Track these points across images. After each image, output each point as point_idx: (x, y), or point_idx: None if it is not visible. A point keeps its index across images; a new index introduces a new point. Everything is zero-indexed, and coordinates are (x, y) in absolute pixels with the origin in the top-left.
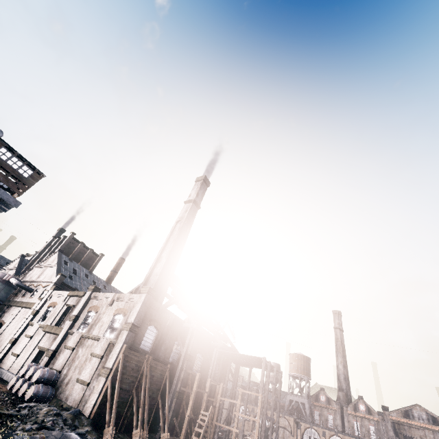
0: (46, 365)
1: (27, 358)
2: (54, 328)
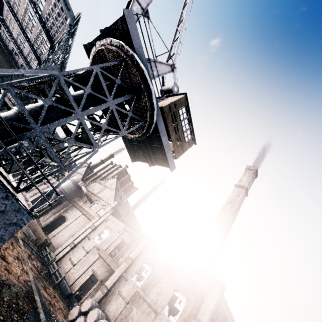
0: (99, 301)
1: (81, 274)
2: (109, 259)
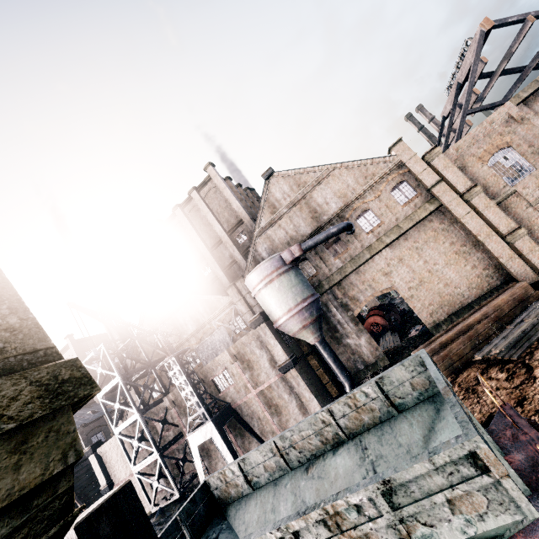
0: None
1: None
2: None
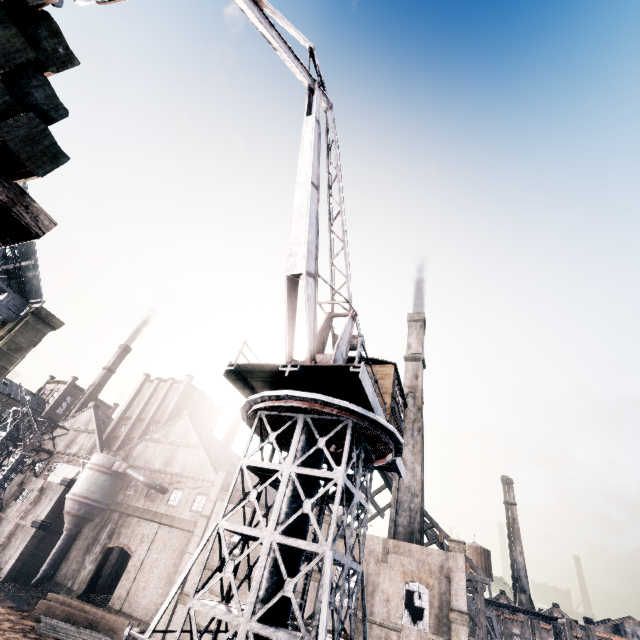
0: None
1: None
2: None
